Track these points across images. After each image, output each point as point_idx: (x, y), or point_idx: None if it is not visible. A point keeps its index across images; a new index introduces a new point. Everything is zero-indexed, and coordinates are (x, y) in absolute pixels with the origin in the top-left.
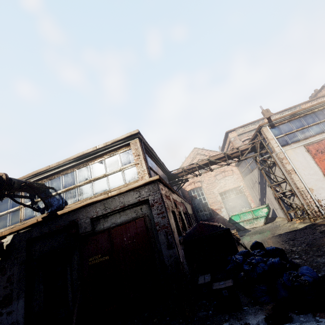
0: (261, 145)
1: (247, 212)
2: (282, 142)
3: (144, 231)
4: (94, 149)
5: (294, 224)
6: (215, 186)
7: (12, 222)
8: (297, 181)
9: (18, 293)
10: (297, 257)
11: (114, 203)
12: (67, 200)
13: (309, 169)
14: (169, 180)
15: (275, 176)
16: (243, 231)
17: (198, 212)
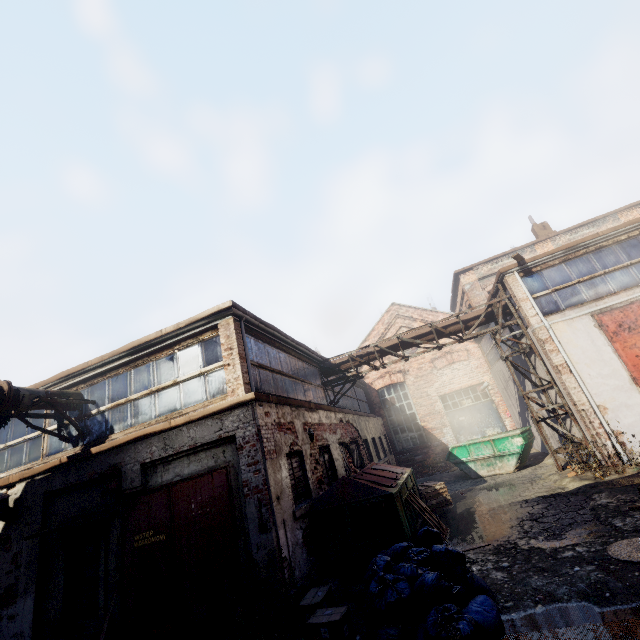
0: (506, 309)
1: (482, 441)
2: (547, 306)
3: (226, 495)
4: (158, 334)
5: (564, 478)
6: (431, 381)
7: (31, 458)
8: (574, 389)
9: (26, 584)
10: (506, 566)
11: (180, 439)
12: (113, 425)
13: (600, 365)
14: (325, 376)
15: (538, 373)
16: (474, 480)
17: (397, 433)
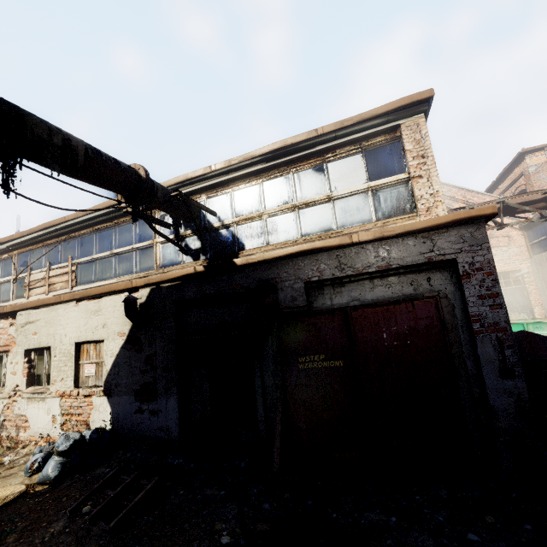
0: None
1: (546, 322)
2: None
3: (436, 329)
4: (310, 134)
5: None
6: None
7: (142, 267)
8: None
9: (165, 385)
10: None
11: (363, 259)
12: (243, 241)
13: None
14: None
15: None
16: None
17: None
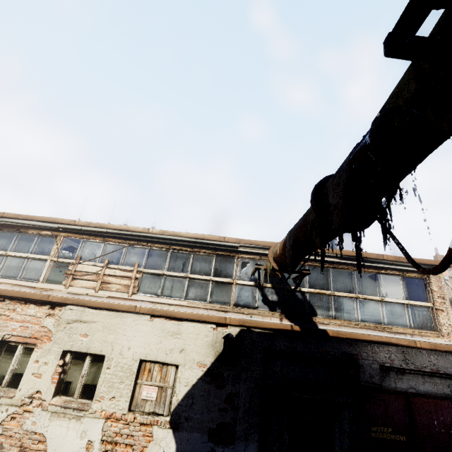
0: None
1: None
2: None
3: None
4: (379, 256)
5: None
6: None
7: (217, 300)
8: None
9: (245, 429)
10: None
11: (421, 360)
12: (316, 309)
13: None
14: None
15: None
16: None
17: None
